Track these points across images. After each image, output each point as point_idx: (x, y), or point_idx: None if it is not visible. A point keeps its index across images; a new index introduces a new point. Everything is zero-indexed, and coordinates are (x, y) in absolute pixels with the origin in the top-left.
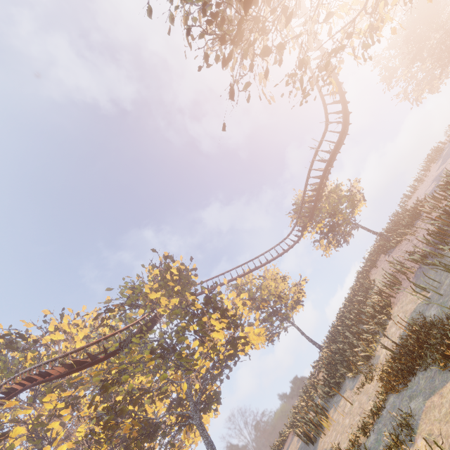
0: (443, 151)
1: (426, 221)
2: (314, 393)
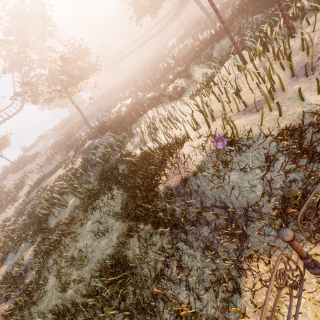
0: (47, 136)
1: (41, 158)
2: None
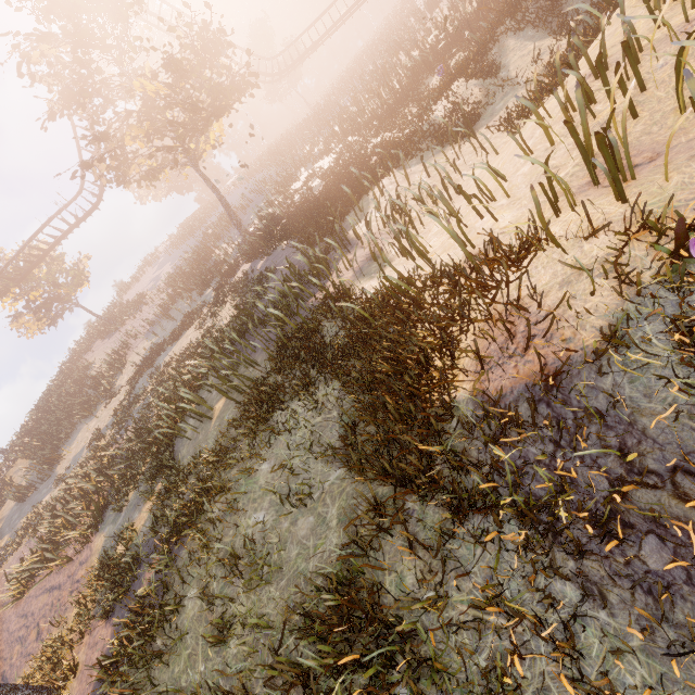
0: (159, 259)
1: (150, 306)
2: (7, 490)
